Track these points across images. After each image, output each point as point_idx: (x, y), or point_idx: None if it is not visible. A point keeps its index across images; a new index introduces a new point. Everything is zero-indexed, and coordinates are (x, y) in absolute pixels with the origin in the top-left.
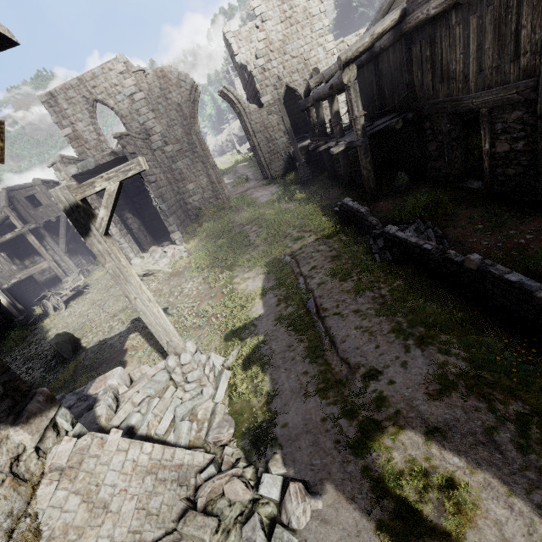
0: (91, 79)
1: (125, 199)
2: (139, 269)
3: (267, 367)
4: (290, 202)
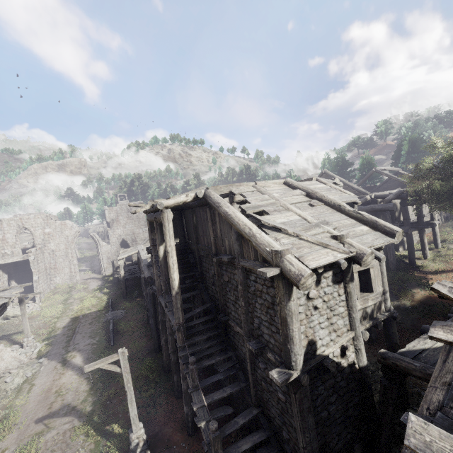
0: (26, 219)
1: (15, 273)
2: (12, 313)
3: (53, 344)
4: (100, 292)
